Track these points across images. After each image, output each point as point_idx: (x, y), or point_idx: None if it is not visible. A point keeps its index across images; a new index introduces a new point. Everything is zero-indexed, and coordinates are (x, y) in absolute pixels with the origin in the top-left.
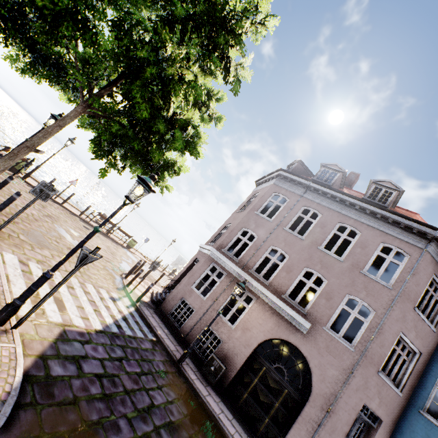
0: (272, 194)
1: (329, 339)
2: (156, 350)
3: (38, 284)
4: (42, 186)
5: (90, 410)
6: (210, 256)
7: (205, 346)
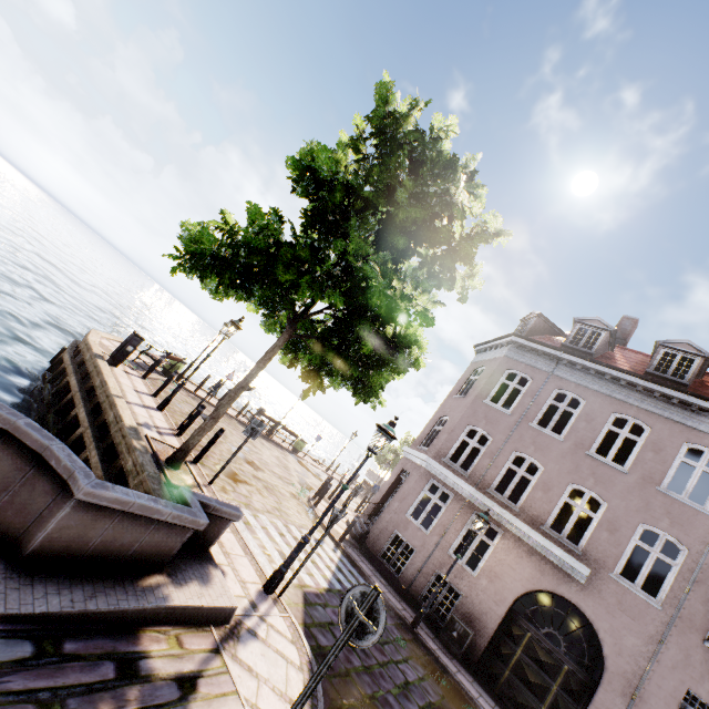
0: (504, 372)
1: (621, 592)
2: None
3: (299, 550)
4: (253, 424)
5: (362, 683)
6: (426, 469)
7: (438, 602)
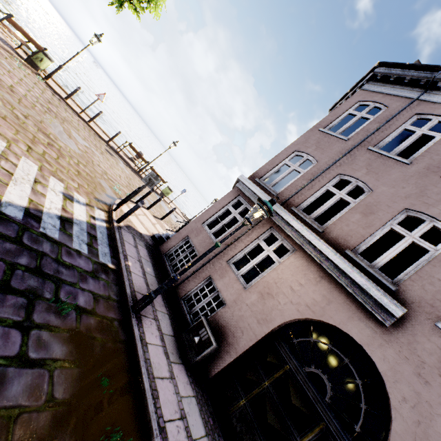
0: (354, 104)
1: None
2: (98, 277)
3: None
4: None
5: None
6: (237, 187)
7: (199, 306)
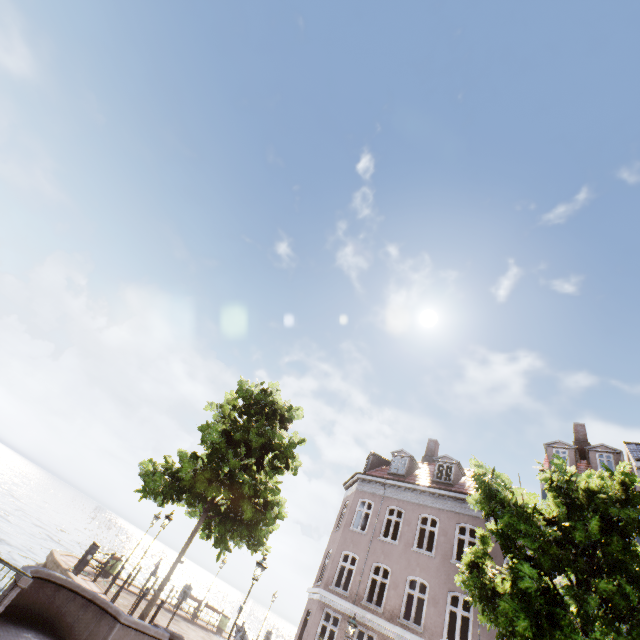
0: (358, 502)
1: None
2: None
3: None
4: (185, 588)
5: None
6: (320, 600)
7: None
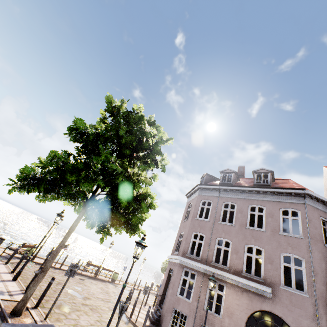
0: (200, 202)
1: (289, 295)
2: None
3: None
4: (71, 267)
5: None
6: (180, 263)
7: None
